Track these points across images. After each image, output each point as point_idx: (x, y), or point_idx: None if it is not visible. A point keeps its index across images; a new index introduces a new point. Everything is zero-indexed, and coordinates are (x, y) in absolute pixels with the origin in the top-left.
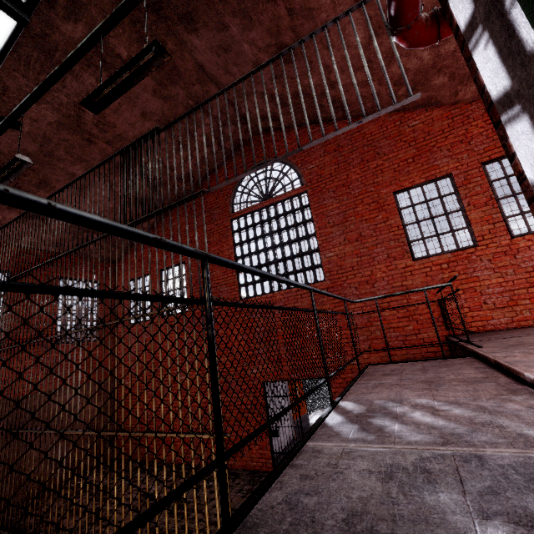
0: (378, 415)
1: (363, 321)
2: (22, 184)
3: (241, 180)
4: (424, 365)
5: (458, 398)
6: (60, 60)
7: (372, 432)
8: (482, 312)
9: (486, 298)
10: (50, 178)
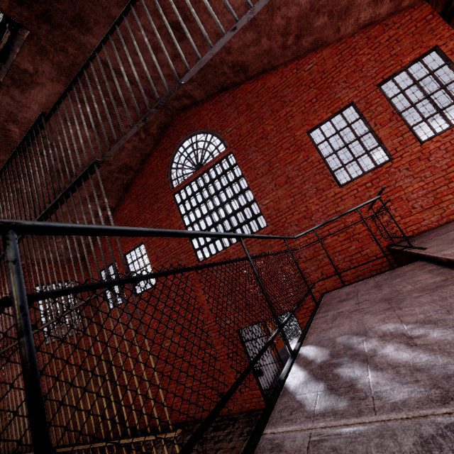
0: (344, 361)
1: (310, 253)
2: None
3: (173, 158)
4: (376, 281)
5: (428, 314)
6: None
7: (342, 393)
8: (413, 216)
9: (413, 203)
10: None
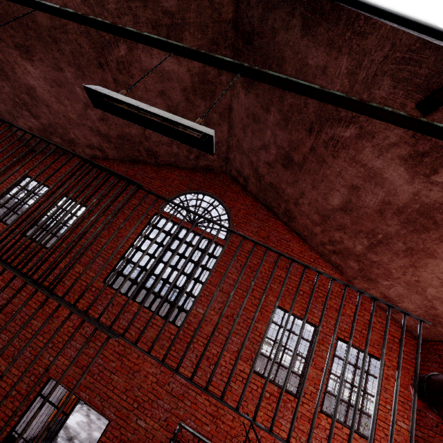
0: None
1: (179, 391)
2: (2, 30)
3: (189, 193)
4: None
5: None
6: (135, 1)
7: None
8: None
9: None
10: (36, 52)
